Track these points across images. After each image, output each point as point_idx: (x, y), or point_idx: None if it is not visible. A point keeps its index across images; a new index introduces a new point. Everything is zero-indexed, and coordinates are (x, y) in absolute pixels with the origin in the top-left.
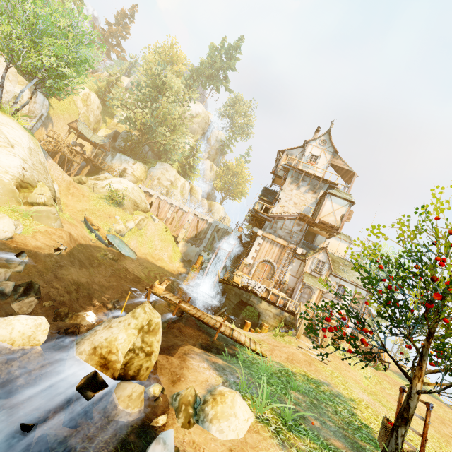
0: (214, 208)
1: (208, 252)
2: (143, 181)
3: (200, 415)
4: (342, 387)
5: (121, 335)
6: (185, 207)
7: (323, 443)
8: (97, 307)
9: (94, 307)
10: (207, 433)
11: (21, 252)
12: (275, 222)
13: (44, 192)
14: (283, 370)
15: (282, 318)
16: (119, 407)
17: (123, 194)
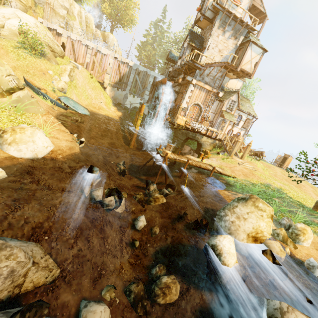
0: (109, 40)
1: (134, 95)
2: (32, 8)
3: (296, 240)
4: (272, 183)
5: (261, 223)
6: (103, 49)
7: (317, 225)
8: (121, 174)
9: (119, 174)
10: (303, 247)
11: (90, 167)
12: (203, 70)
13: (8, 70)
14: (253, 185)
15: (215, 144)
16: (282, 257)
17: (41, 40)
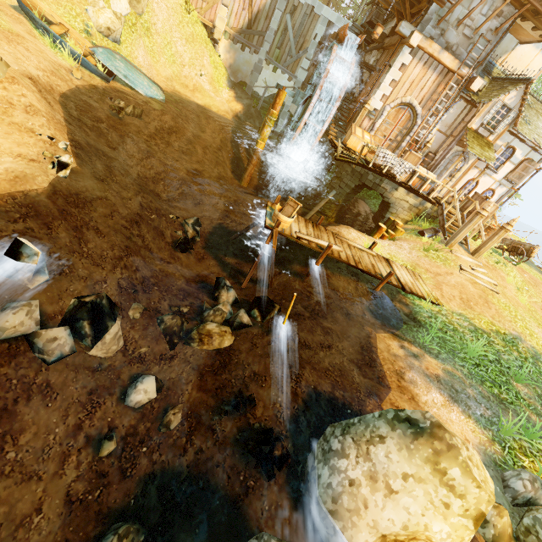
0: None
1: (275, 65)
2: None
3: None
4: (528, 333)
5: (435, 525)
6: None
7: None
8: (179, 248)
9: (173, 247)
10: None
11: (14, 244)
12: (450, 6)
13: None
14: (477, 333)
15: (421, 210)
16: None
17: None
